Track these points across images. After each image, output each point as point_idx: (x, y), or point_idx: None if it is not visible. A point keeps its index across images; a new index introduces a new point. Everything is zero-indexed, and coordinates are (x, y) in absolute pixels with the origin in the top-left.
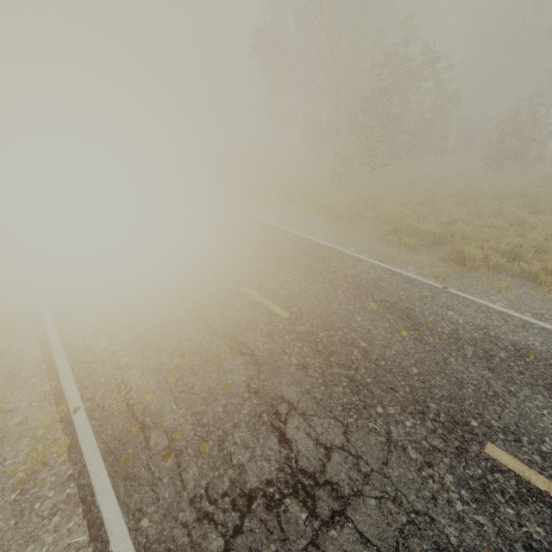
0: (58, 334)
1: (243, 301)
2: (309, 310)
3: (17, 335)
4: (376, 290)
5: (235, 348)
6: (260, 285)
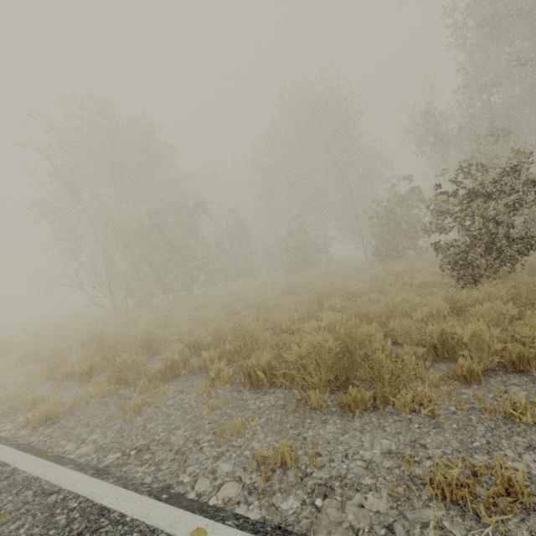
0: None
1: None
2: None
3: None
4: None
5: None
6: None
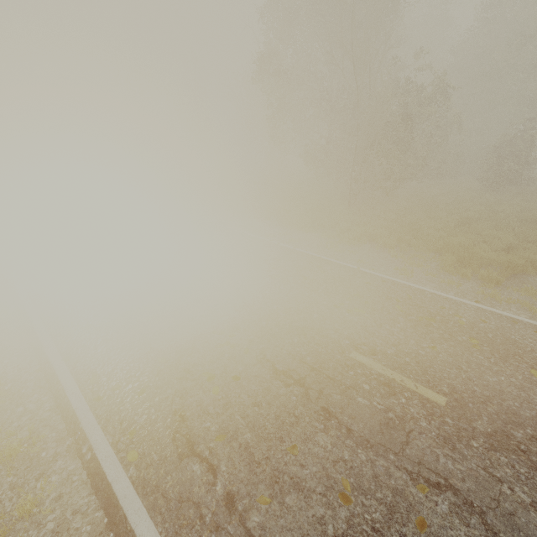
0: (118, 461)
1: (367, 378)
2: (464, 388)
3: (46, 463)
4: (516, 347)
5: (416, 473)
6: (372, 349)
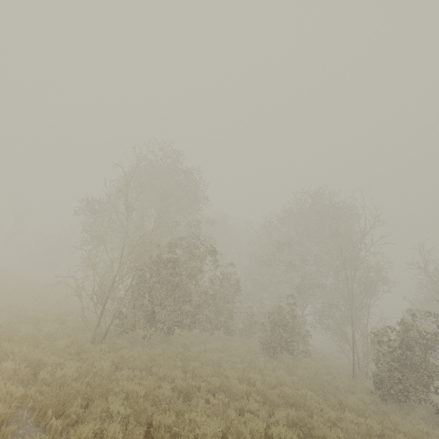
0: None
1: None
2: None
3: None
4: None
5: None
6: None
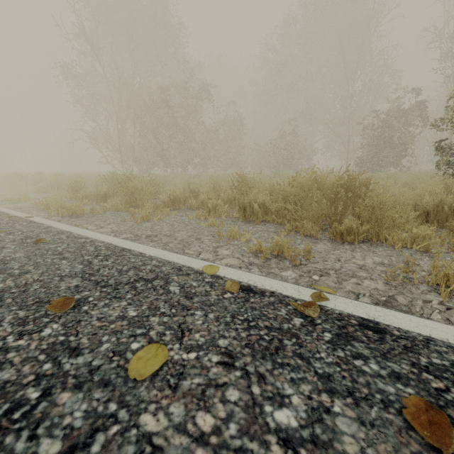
0: None
1: None
2: None
3: None
4: None
5: None
6: None
